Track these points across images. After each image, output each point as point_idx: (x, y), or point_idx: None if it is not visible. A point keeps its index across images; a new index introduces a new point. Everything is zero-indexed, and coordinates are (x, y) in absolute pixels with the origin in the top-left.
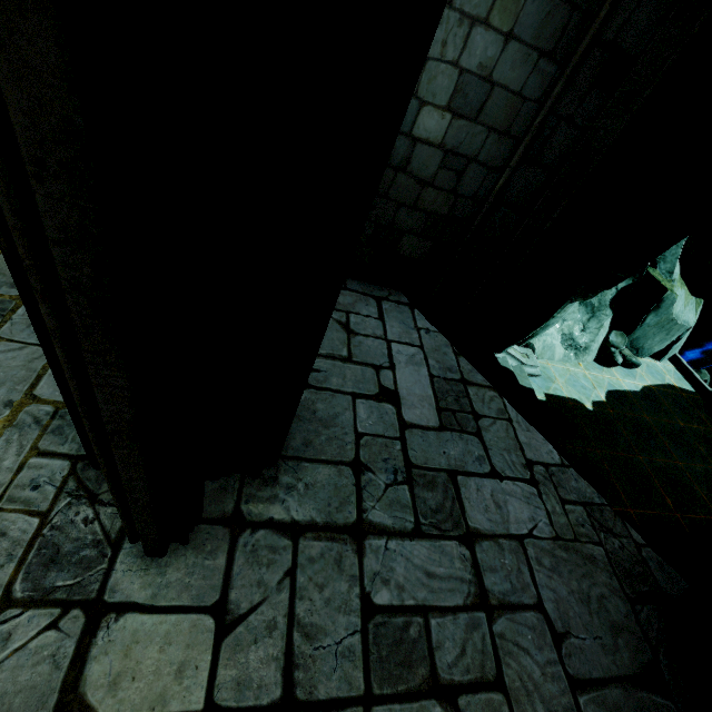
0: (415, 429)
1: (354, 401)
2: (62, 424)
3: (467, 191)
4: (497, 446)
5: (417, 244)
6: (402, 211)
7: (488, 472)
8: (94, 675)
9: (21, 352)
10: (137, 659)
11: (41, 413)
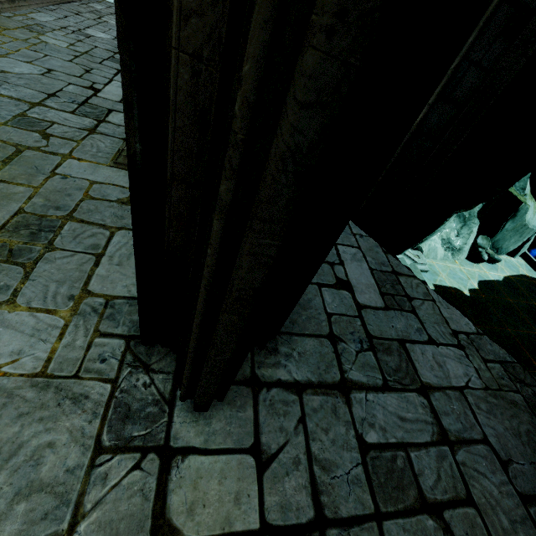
0: (368, 309)
1: (320, 289)
2: (113, 312)
3: None
4: (429, 320)
5: None
6: None
7: (427, 340)
8: (174, 504)
9: (73, 258)
10: (203, 490)
11: (96, 304)
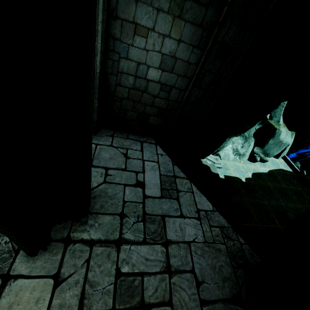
0: (149, 198)
1: (124, 187)
2: None
3: (173, 99)
4: (185, 204)
5: (156, 119)
6: (147, 107)
7: (179, 215)
8: (2, 303)
9: None
10: (20, 296)
11: None
